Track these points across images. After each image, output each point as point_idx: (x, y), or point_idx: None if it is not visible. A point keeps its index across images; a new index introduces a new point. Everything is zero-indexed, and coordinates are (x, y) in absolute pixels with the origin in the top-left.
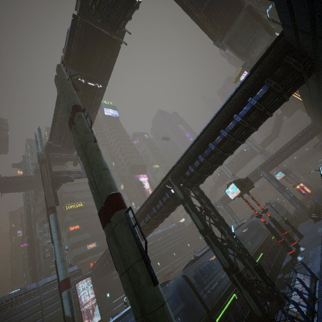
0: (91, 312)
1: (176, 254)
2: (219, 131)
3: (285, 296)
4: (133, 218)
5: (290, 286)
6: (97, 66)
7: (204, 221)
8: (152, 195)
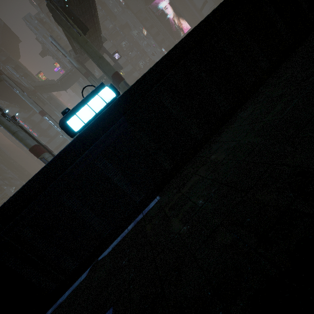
0: None
1: None
2: None
3: None
4: None
5: None
6: None
7: None
8: None
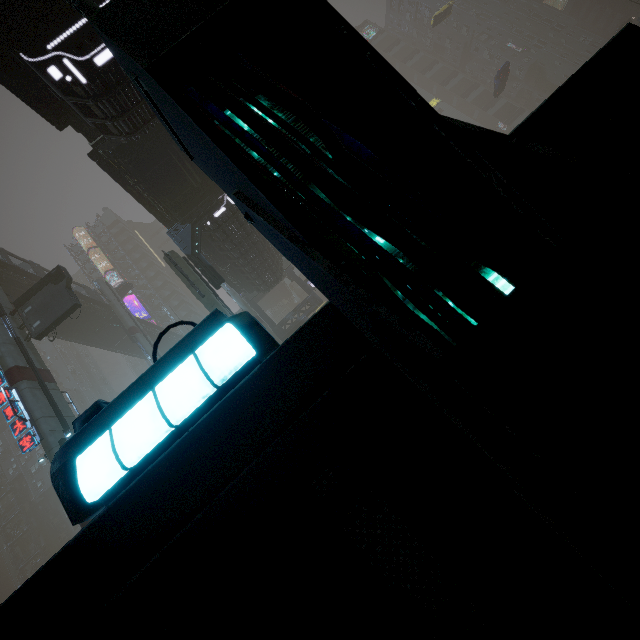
0: None
1: None
2: None
3: None
4: None
5: None
6: (199, 176)
7: None
8: None
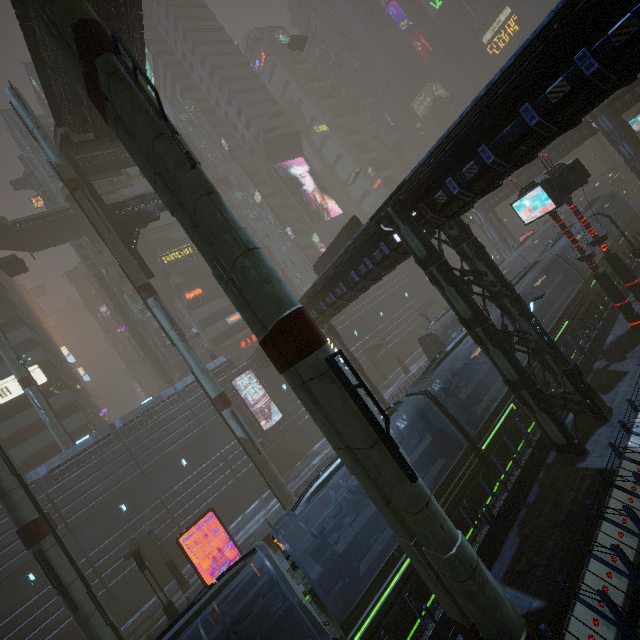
0: (266, 410)
1: (385, 314)
2: (570, 52)
3: (623, 426)
4: (310, 289)
5: (635, 406)
6: None
7: (474, 304)
8: (348, 248)
